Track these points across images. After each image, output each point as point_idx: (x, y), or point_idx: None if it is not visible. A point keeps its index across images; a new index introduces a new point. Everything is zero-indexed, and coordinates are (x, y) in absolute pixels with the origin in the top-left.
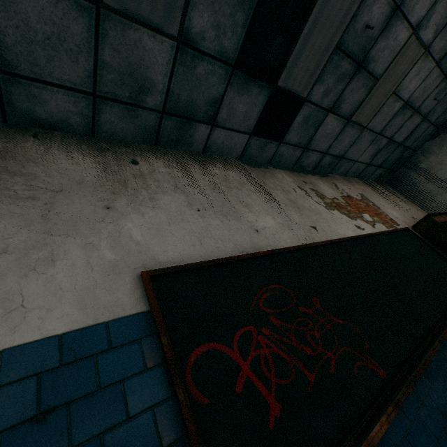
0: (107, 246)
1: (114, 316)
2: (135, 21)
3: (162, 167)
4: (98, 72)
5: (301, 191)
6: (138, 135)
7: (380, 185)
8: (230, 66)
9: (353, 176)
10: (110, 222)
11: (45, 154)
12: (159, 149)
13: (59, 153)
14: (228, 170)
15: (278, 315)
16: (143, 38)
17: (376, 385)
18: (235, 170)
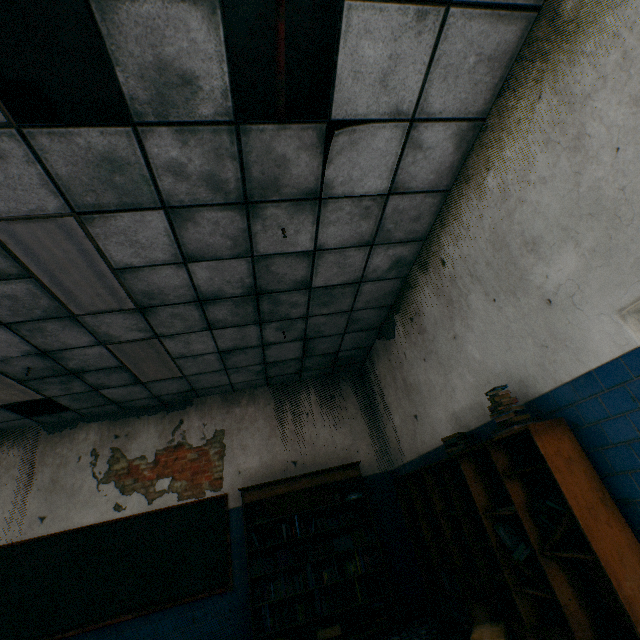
0: None
1: None
2: None
3: None
4: None
5: (89, 458)
6: None
7: (323, 386)
8: None
9: (258, 386)
10: None
11: None
12: None
13: None
14: (10, 451)
15: None
16: None
17: None
18: (20, 448)
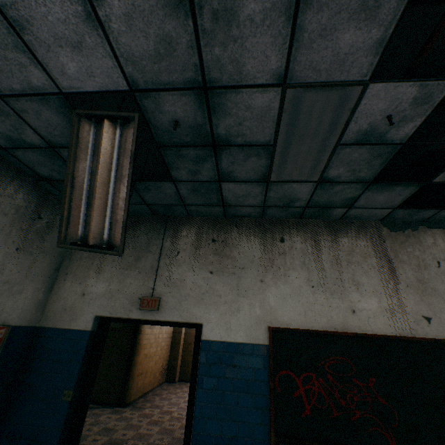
0: (258, 307)
1: (255, 342)
2: (288, 182)
3: (299, 242)
4: (266, 200)
5: None
6: (288, 216)
7: None
8: (366, 182)
9: None
10: (261, 291)
11: (239, 240)
12: (302, 221)
13: (245, 238)
14: (357, 240)
15: (334, 375)
16: (293, 185)
17: (380, 444)
18: (366, 239)
